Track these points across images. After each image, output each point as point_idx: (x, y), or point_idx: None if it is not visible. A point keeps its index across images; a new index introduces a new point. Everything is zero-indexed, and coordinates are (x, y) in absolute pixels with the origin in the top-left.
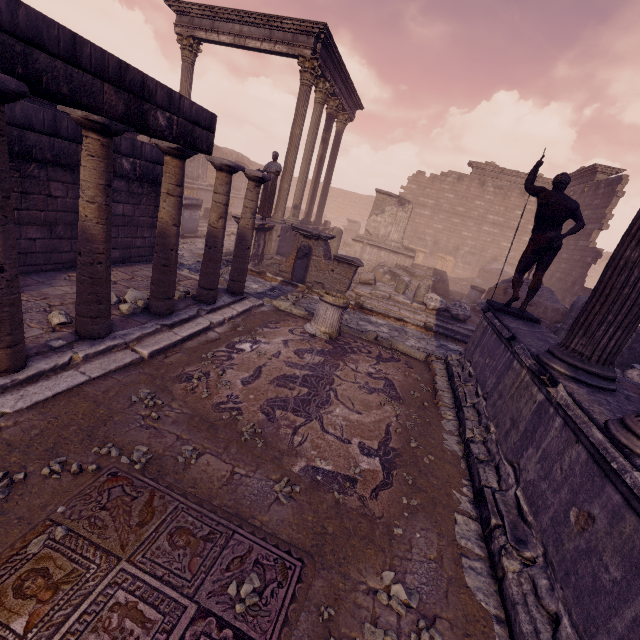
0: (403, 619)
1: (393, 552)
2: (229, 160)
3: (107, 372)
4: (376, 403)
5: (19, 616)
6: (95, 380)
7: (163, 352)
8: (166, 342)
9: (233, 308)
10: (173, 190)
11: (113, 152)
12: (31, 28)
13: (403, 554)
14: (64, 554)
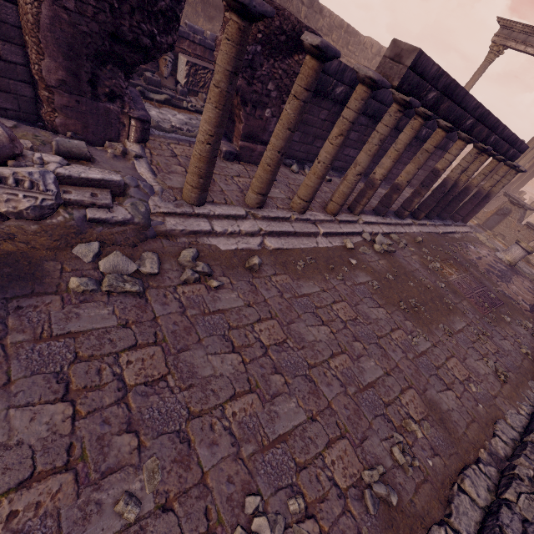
0: (529, 328)
1: (529, 321)
2: (515, 162)
3: (434, 232)
4: (531, 296)
5: (453, 269)
6: (432, 233)
7: (443, 234)
8: (445, 231)
9: (462, 228)
10: (486, 173)
11: (451, 140)
12: (506, 135)
13: (532, 324)
14: (454, 265)
